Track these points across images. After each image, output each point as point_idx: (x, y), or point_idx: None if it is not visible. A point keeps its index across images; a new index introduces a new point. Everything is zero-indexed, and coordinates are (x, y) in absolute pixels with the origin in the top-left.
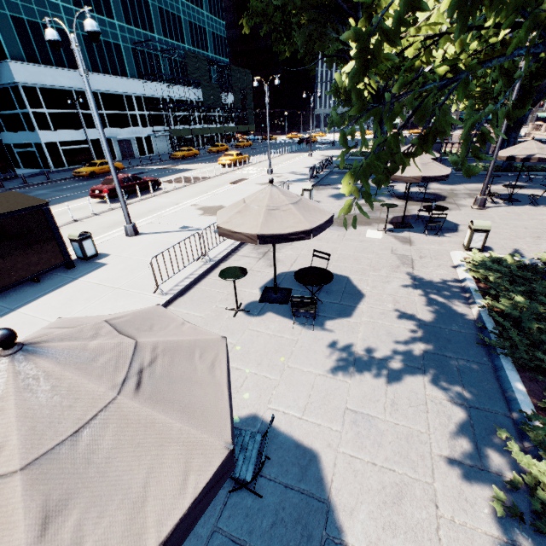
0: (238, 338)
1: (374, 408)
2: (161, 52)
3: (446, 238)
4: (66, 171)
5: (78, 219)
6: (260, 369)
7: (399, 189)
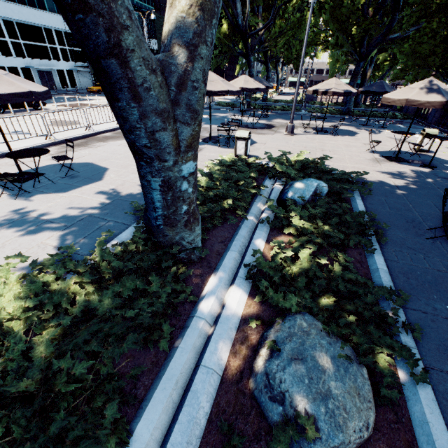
0: None
1: None
2: None
3: (232, 150)
4: None
5: None
6: None
7: (246, 121)
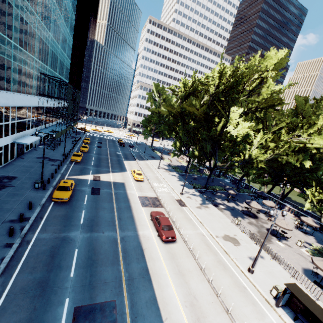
0: None
1: None
2: (49, 77)
3: (290, 241)
4: None
5: (202, 267)
6: None
7: (238, 208)
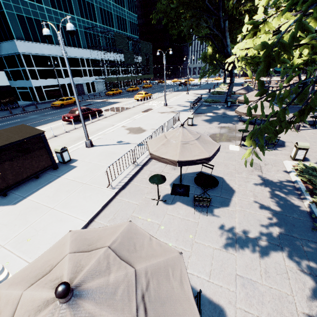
0: (161, 220)
1: (254, 274)
2: (101, 33)
3: (279, 151)
4: (46, 102)
5: (56, 135)
6: (178, 243)
7: (244, 117)
